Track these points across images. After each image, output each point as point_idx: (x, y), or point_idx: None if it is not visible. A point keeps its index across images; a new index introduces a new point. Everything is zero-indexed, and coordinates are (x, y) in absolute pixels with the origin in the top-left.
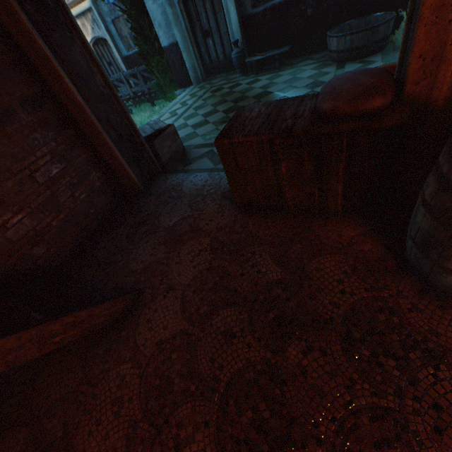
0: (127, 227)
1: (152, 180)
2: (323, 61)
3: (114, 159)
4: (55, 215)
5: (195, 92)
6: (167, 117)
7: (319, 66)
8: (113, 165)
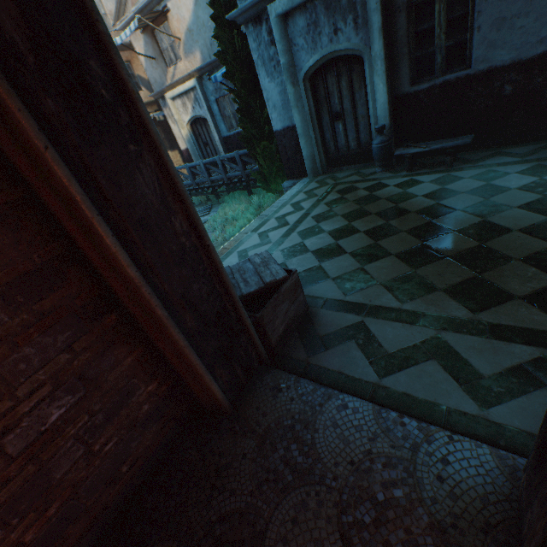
0: (186, 541)
1: (248, 380)
2: (538, 160)
3: (185, 361)
4: (35, 514)
5: (312, 188)
6: (272, 226)
7: (534, 169)
8: (181, 369)
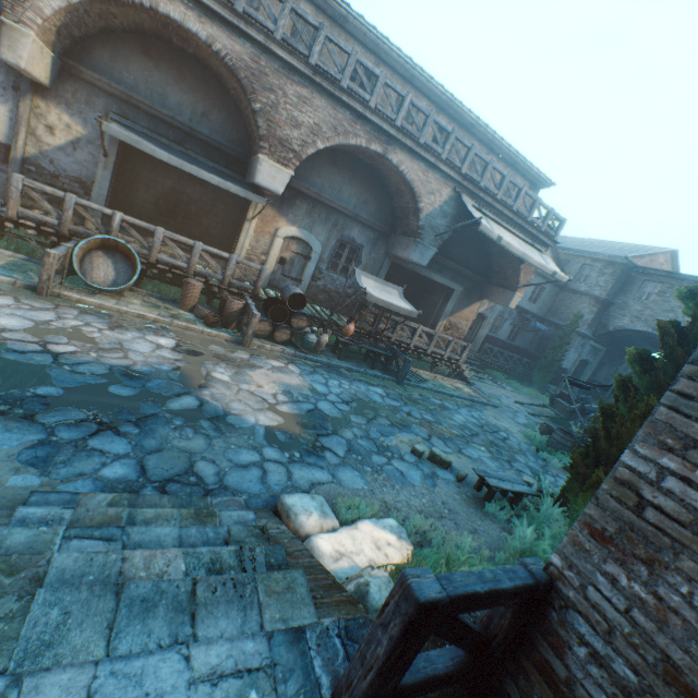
0: None
1: None
2: None
3: None
4: None
5: None
6: None
7: None
8: None
